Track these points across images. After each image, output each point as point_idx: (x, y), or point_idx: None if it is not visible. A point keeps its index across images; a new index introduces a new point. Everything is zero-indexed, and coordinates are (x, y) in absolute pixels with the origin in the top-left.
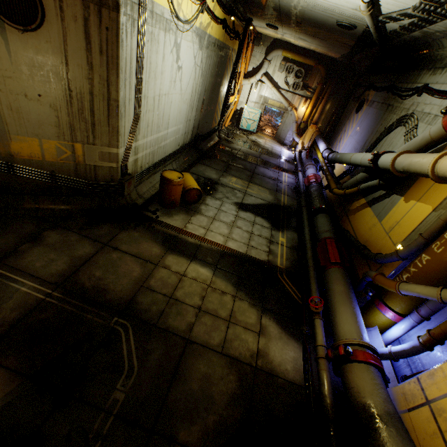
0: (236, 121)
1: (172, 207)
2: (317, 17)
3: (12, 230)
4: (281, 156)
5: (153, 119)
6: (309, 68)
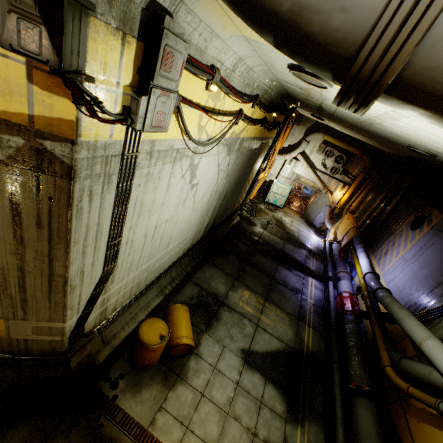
0: (263, 191)
1: (145, 370)
2: (380, 133)
3: None
4: (308, 247)
5: (142, 253)
6: (352, 155)
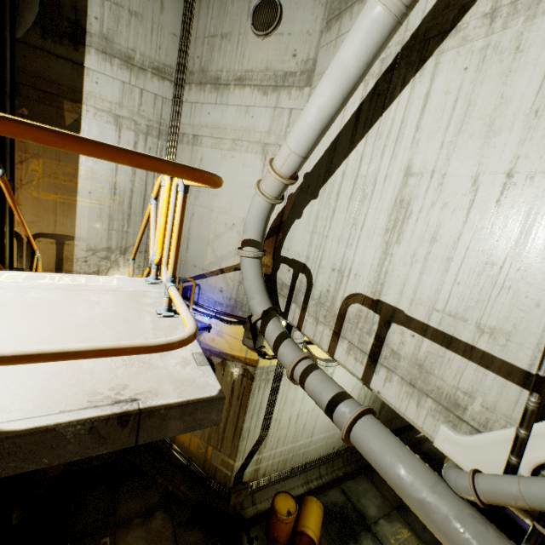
0: None
1: (274, 543)
2: None
3: (145, 495)
4: None
5: (287, 432)
6: None
